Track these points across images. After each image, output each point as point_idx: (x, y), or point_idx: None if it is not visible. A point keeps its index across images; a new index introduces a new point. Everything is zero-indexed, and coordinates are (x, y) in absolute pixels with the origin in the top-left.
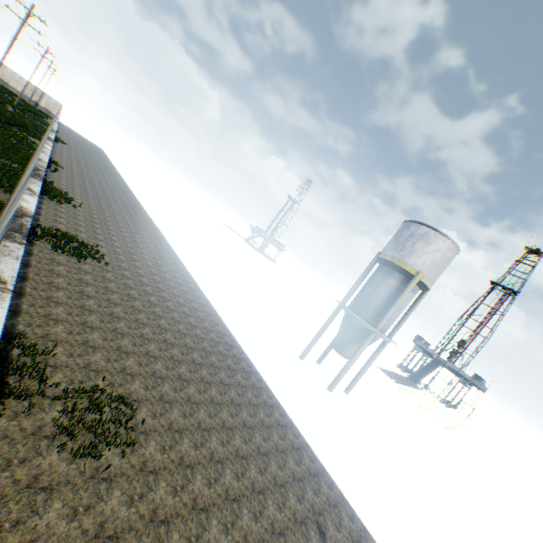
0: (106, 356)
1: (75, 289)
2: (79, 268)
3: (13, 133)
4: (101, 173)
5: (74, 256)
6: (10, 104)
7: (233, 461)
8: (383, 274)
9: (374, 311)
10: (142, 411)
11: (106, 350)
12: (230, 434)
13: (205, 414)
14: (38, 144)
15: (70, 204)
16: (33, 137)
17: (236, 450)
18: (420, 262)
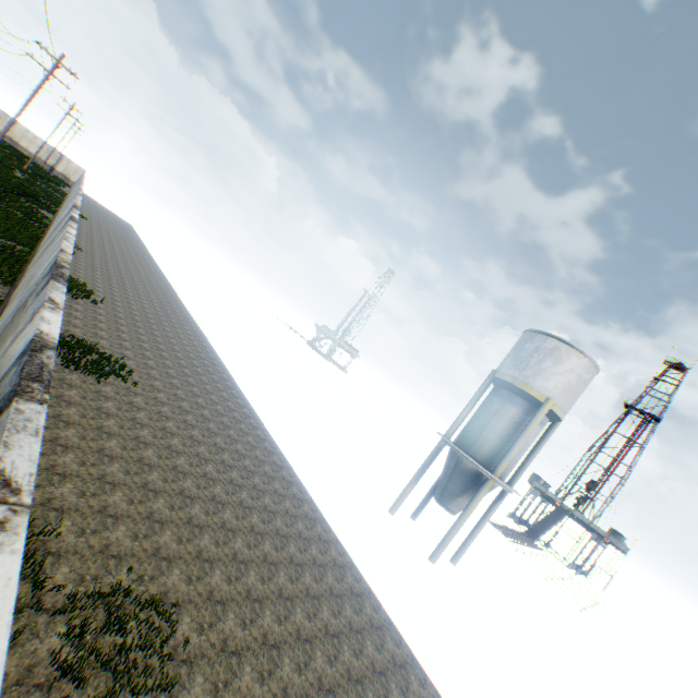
0: (132, 530)
1: (91, 424)
2: (97, 391)
3: (21, 205)
4: (129, 256)
5: (91, 374)
6: (19, 168)
7: (316, 697)
8: (501, 399)
9: (490, 450)
10: (183, 621)
11: (132, 520)
12: (308, 650)
13: (272, 617)
14: (51, 219)
15: (89, 299)
16: (45, 209)
17: (318, 678)
18: (549, 385)
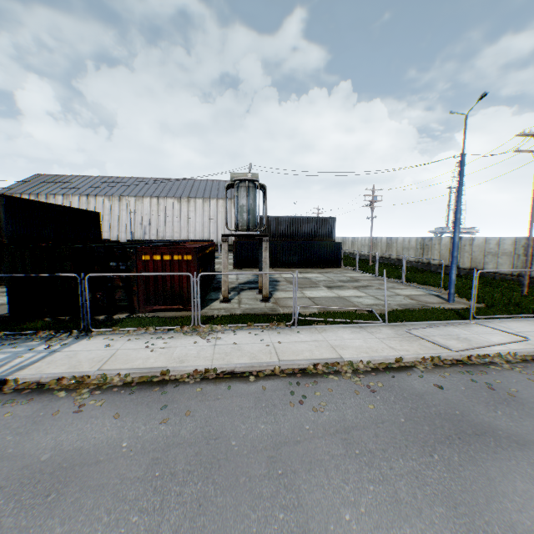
0: None
1: None
2: None
3: None
4: None
5: None
6: None
7: None
8: None
9: None
10: None
11: None
12: None
13: None
14: None
15: None
16: None
17: None
18: None
